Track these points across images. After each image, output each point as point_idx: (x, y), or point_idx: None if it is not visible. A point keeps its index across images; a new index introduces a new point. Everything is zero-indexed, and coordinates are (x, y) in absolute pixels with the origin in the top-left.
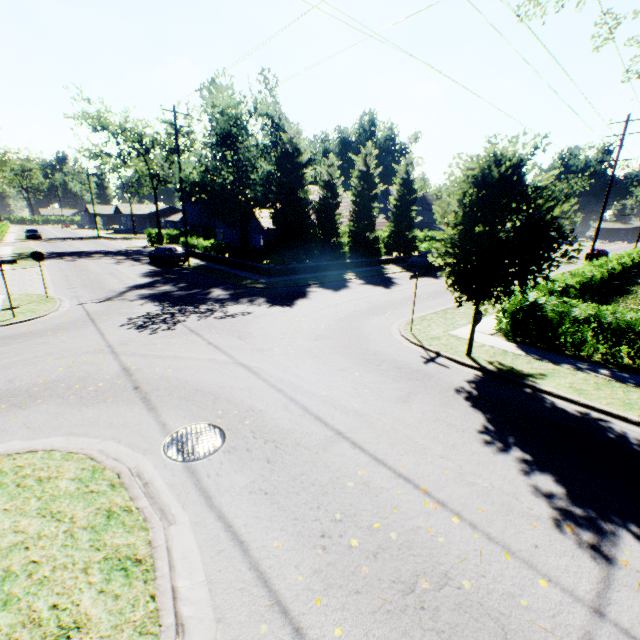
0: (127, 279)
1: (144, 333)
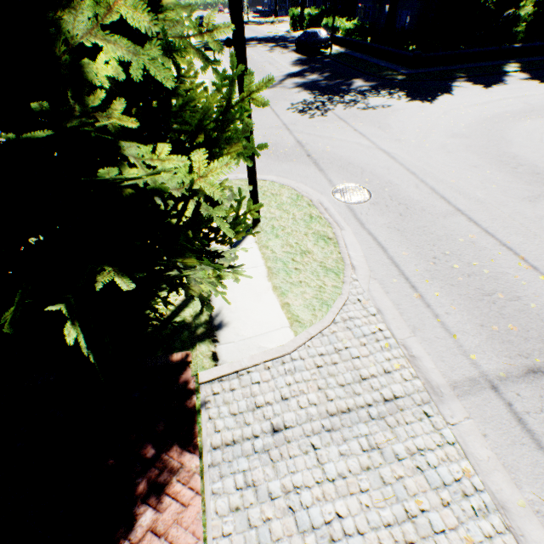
0: (281, 68)
1: (304, 117)
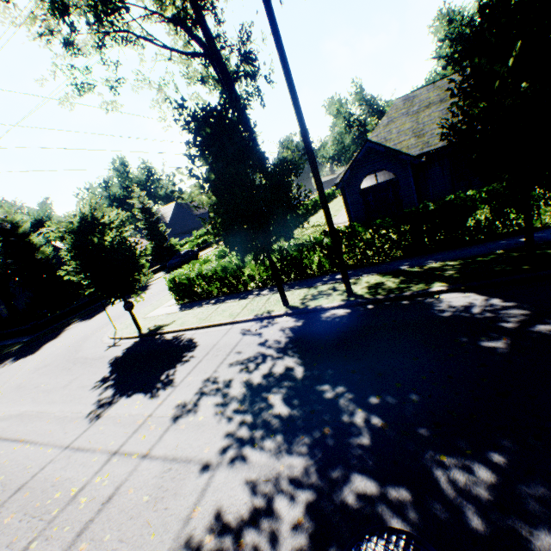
0: None
1: None
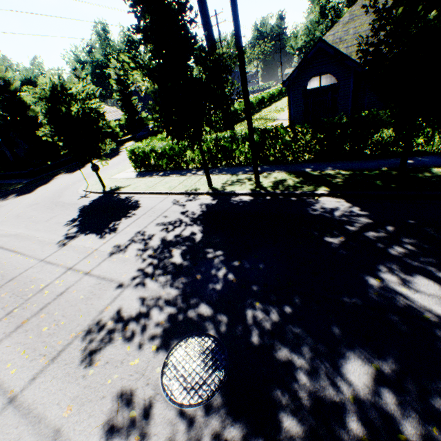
0: None
1: None
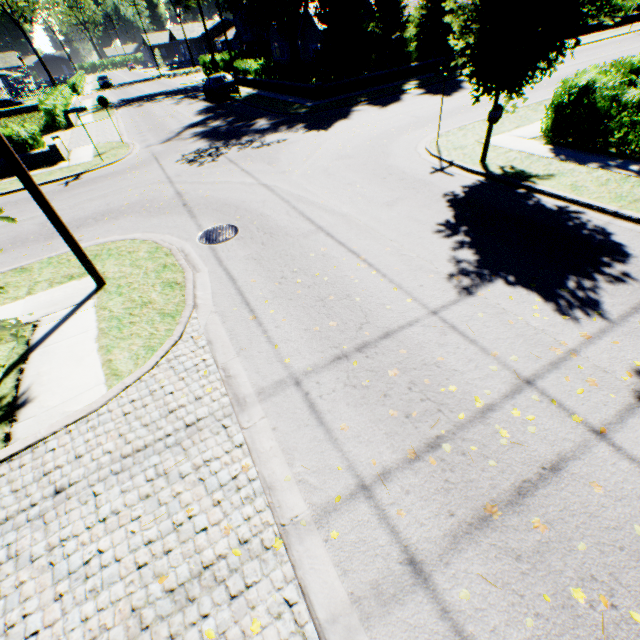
0: (184, 119)
1: (193, 166)
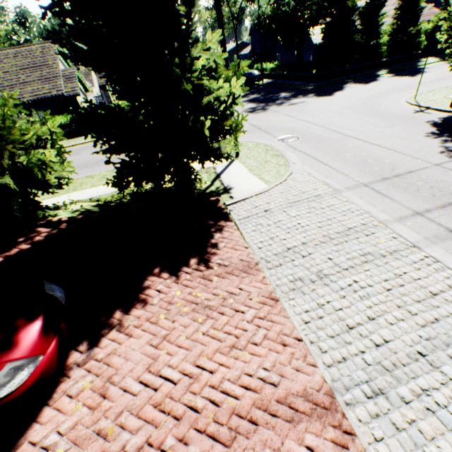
0: None
1: (253, 114)
